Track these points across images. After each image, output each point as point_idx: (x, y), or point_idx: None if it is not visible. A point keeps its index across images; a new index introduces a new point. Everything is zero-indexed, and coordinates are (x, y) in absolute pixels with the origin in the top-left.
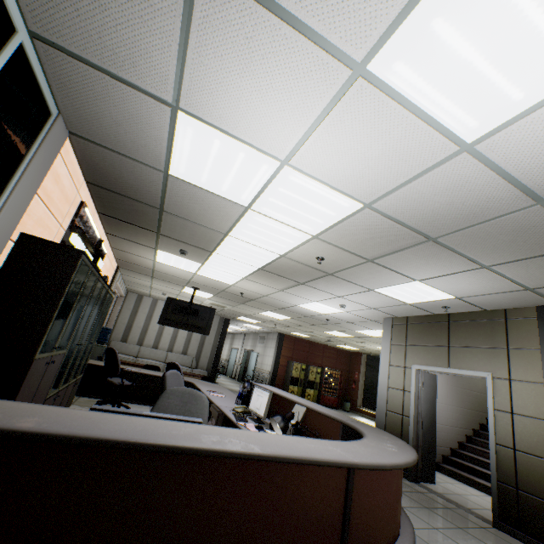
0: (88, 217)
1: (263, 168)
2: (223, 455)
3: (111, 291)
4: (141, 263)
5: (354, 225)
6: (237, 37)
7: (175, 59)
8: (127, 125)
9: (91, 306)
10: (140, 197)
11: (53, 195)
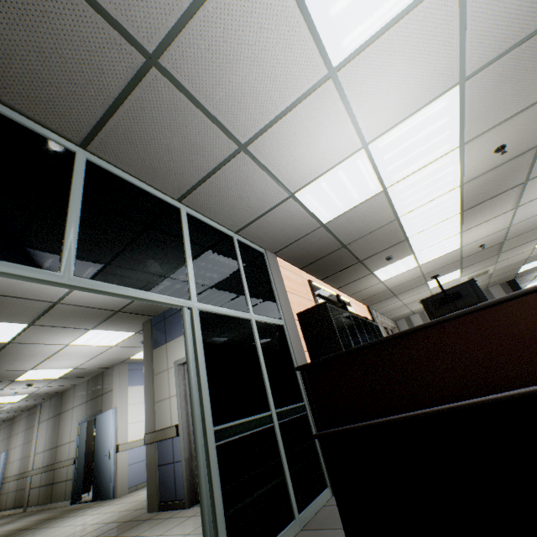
0: (318, 286)
1: (359, 163)
2: (431, 323)
3: (370, 321)
4: (375, 291)
5: (479, 100)
6: (279, 145)
7: (272, 181)
8: (286, 225)
9: (362, 335)
10: (327, 251)
11: (293, 287)
